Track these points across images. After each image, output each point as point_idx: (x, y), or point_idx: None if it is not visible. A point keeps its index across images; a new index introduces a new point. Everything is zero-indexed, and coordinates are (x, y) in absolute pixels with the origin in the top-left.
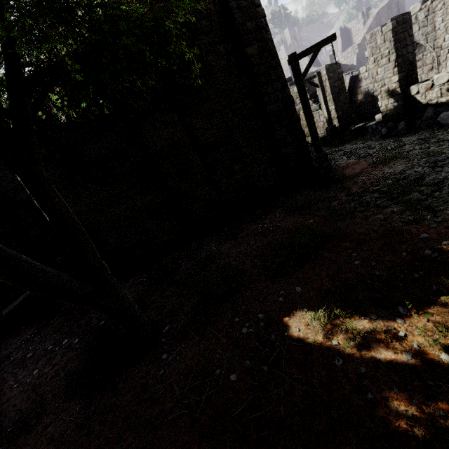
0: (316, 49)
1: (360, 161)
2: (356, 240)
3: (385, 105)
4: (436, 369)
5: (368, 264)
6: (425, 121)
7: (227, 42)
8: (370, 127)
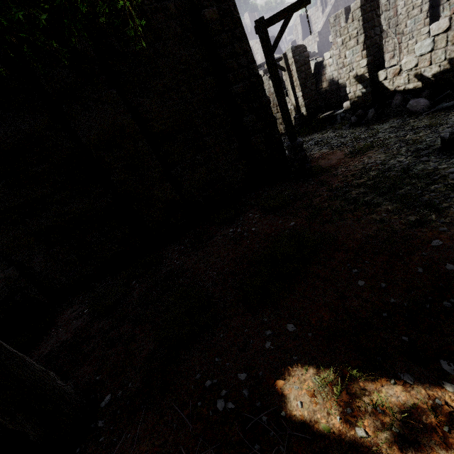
0: (288, 14)
1: (334, 151)
2: (352, 250)
3: (353, 92)
4: None
5: (376, 285)
6: (394, 109)
7: None
8: (339, 115)
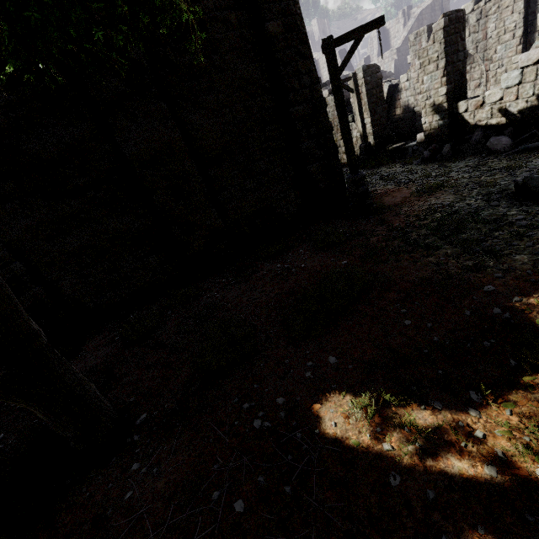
0: (359, 35)
1: (400, 188)
2: (404, 291)
3: (429, 123)
4: (534, 493)
5: (423, 325)
6: (473, 146)
7: (241, 10)
8: (411, 148)
